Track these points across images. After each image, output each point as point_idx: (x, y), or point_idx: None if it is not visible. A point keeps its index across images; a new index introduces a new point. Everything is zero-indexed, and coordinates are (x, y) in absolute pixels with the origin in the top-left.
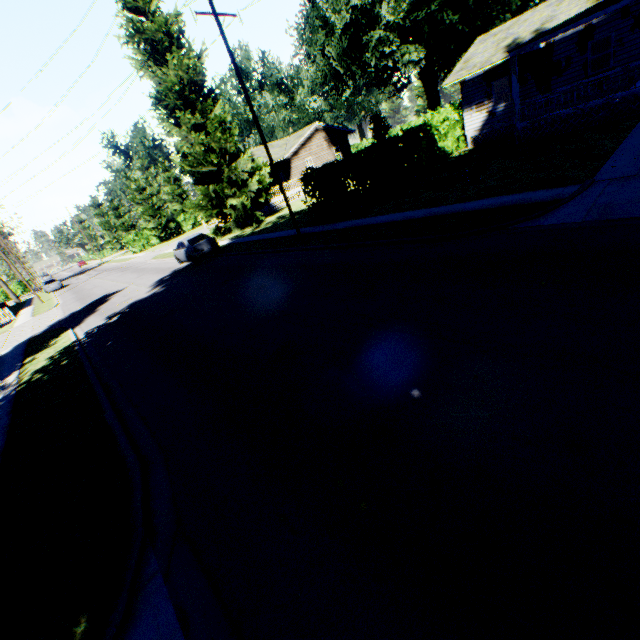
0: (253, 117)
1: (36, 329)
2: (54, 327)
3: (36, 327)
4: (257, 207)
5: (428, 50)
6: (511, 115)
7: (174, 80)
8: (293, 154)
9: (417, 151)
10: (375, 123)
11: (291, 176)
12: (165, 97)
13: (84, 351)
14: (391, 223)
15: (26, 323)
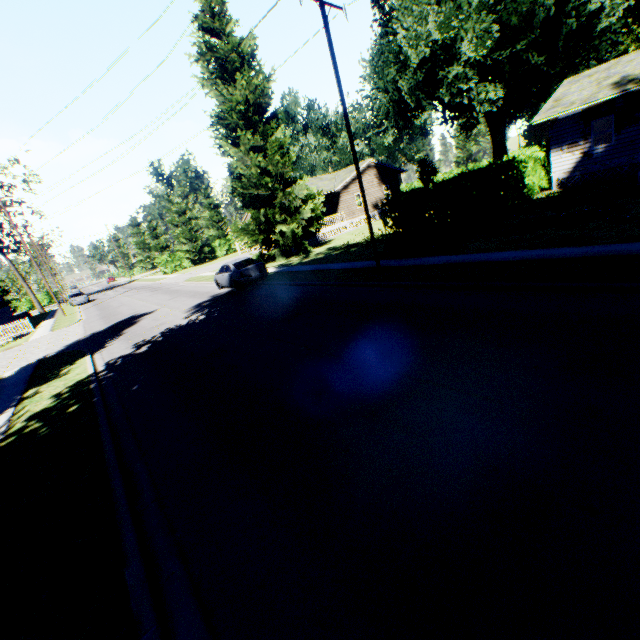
0: (346, 124)
1: (51, 348)
2: (71, 348)
3: (51, 345)
4: (304, 236)
5: (503, 92)
6: (613, 157)
7: (240, 99)
8: (343, 188)
9: (504, 187)
10: (422, 167)
11: (338, 209)
12: (227, 116)
13: (101, 392)
14: (526, 261)
15: (42, 338)
